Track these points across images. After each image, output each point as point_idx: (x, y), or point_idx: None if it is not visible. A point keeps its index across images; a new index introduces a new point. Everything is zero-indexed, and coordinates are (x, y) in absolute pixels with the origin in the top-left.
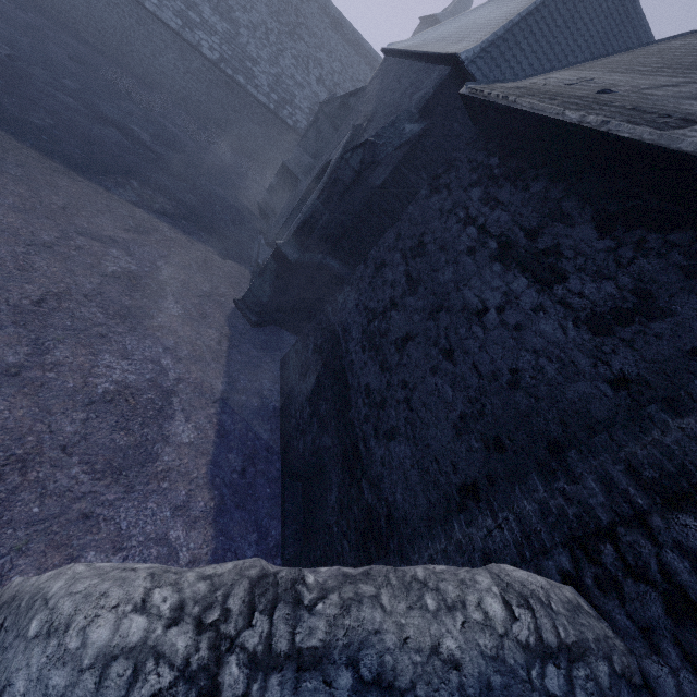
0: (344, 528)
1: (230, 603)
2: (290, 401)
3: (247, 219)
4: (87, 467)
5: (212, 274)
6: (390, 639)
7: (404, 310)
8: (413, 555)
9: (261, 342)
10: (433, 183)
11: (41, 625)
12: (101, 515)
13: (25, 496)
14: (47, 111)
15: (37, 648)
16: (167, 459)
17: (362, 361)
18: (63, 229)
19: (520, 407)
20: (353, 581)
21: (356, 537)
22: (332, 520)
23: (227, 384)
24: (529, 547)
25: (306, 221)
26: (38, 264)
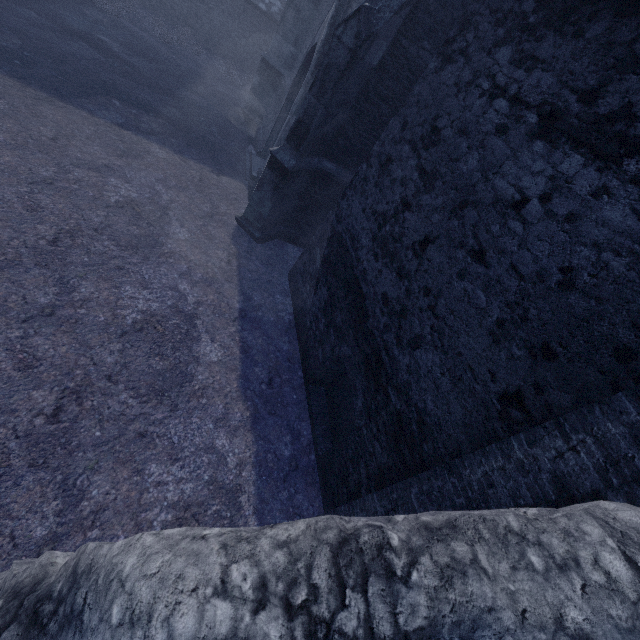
0: (374, 431)
1: (315, 578)
2: (303, 313)
3: (234, 129)
4: (133, 392)
5: (210, 193)
6: (508, 618)
7: (420, 211)
8: (463, 470)
9: (268, 257)
10: (445, 51)
11: (123, 612)
12: (154, 433)
13: (86, 423)
14: (12, 30)
15: (124, 638)
16: (201, 378)
17: (375, 269)
18: (59, 162)
19: (575, 311)
20: (441, 537)
21: (387, 439)
22: (361, 423)
23: (242, 303)
24: (617, 473)
25: (299, 121)
26: (44, 202)
